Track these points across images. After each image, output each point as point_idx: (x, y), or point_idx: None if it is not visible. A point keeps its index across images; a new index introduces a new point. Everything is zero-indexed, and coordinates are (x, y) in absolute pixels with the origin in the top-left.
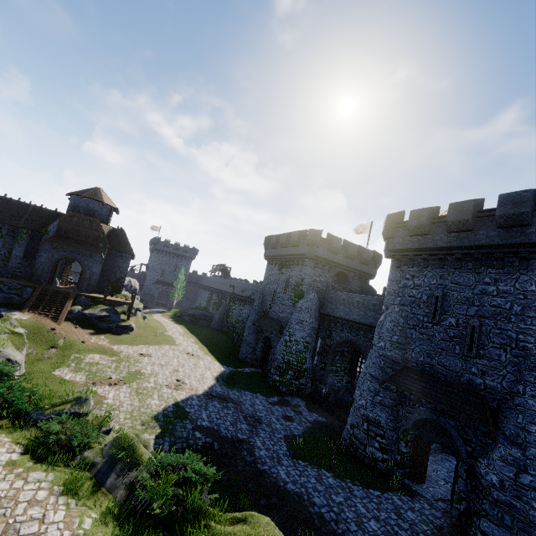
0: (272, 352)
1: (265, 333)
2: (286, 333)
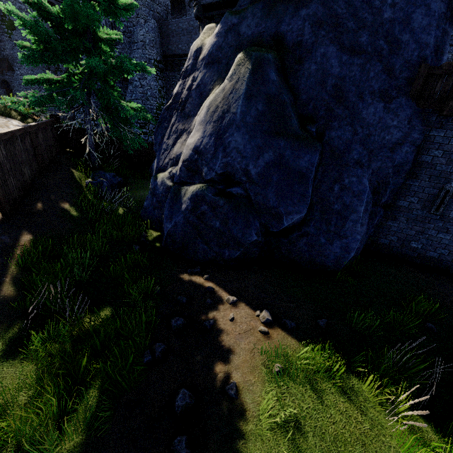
0: (14, 92)
1: (0, 78)
2: (16, 69)
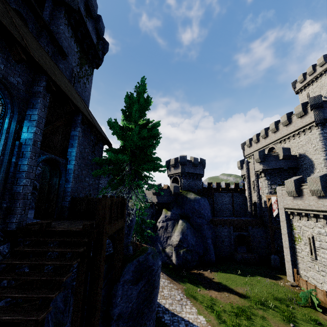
0: None
1: None
2: None
